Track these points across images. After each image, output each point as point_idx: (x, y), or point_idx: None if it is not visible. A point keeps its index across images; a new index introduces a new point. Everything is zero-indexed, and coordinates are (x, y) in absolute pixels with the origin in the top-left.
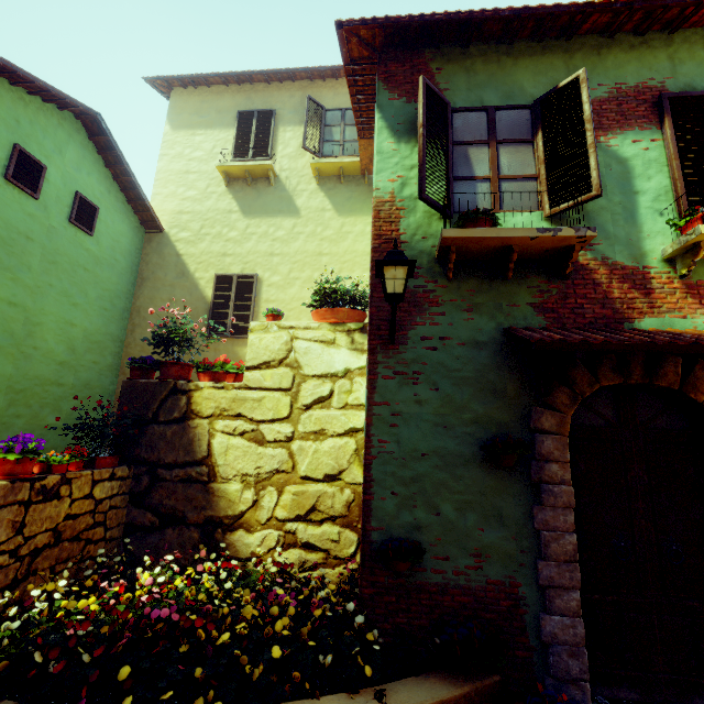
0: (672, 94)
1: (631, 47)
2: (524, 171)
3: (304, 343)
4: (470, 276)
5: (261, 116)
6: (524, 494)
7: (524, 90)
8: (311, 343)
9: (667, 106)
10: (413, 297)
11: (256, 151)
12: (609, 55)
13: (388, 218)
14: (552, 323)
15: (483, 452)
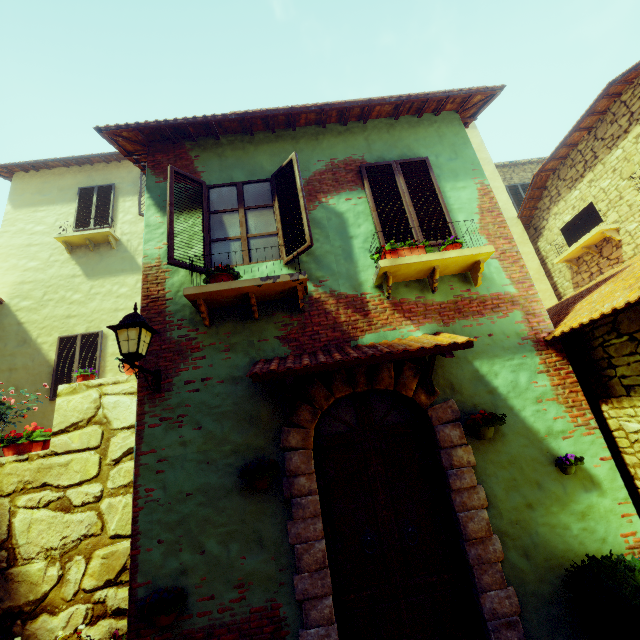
0: (367, 164)
1: (339, 133)
2: (267, 229)
3: (112, 398)
4: (226, 321)
5: (101, 190)
6: (280, 512)
7: (264, 168)
8: (120, 397)
9: (364, 173)
10: (177, 346)
11: (98, 220)
12: (324, 139)
13: (155, 280)
14: (295, 351)
15: (243, 480)
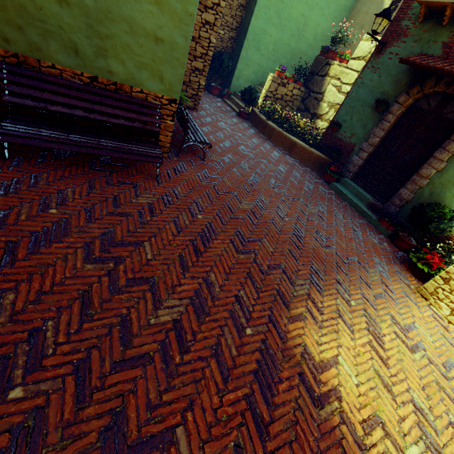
0: None
1: None
2: None
3: None
4: (430, 22)
5: None
6: (376, 122)
7: None
8: None
9: None
10: (400, 31)
11: None
12: None
13: None
14: (443, 55)
15: (376, 105)
